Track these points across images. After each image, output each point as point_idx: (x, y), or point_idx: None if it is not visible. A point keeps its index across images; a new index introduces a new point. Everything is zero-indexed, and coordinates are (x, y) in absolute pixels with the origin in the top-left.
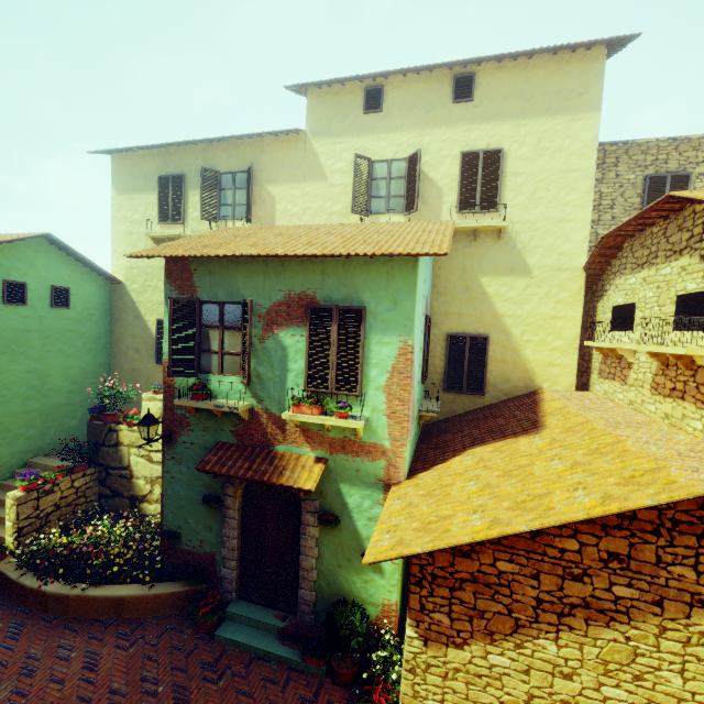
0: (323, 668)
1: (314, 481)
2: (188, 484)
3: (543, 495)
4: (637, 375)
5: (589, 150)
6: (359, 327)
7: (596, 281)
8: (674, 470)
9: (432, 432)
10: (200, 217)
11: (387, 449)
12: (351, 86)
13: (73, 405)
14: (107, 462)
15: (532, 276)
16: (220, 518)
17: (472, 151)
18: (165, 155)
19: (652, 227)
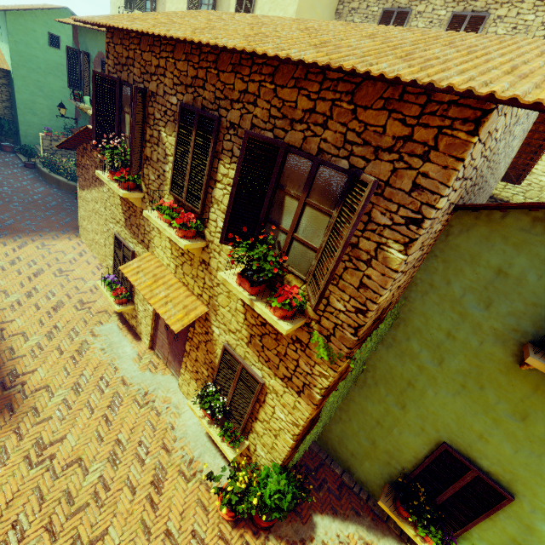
0: None
1: None
2: None
3: None
4: None
5: None
6: None
7: None
8: None
9: None
10: (134, 7)
11: None
12: None
13: None
14: None
15: None
16: None
17: None
18: None
19: None
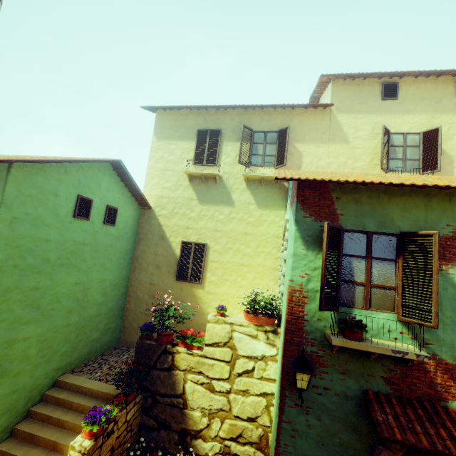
0: None
1: None
2: (318, 441)
3: None
4: None
5: None
6: None
7: None
8: None
9: None
10: (239, 161)
11: None
12: (370, 80)
13: (99, 316)
14: (155, 387)
15: None
16: None
17: None
18: (205, 115)
19: None
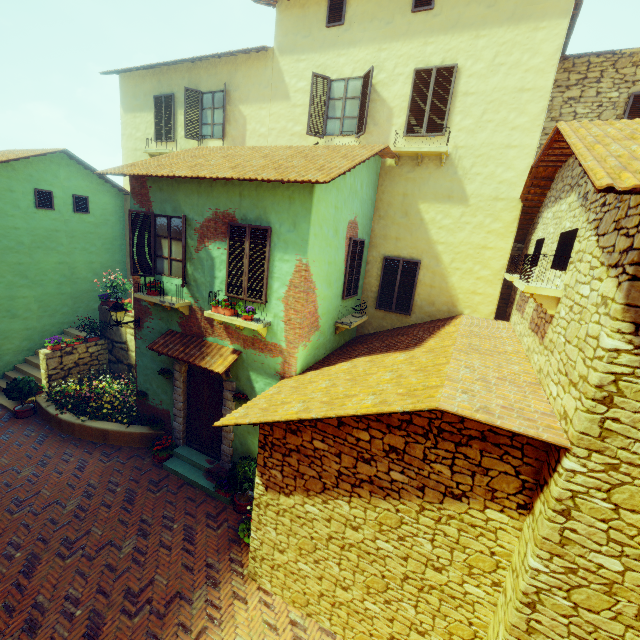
0: (228, 498)
1: (224, 366)
2: (151, 359)
3: (351, 396)
4: (528, 309)
5: (548, 65)
6: (265, 245)
7: (537, 212)
8: (448, 389)
9: (354, 342)
10: (184, 136)
11: (284, 349)
12: None
13: (96, 292)
14: (112, 337)
15: (469, 205)
16: (172, 386)
17: (425, 68)
18: (159, 75)
19: (570, 158)
